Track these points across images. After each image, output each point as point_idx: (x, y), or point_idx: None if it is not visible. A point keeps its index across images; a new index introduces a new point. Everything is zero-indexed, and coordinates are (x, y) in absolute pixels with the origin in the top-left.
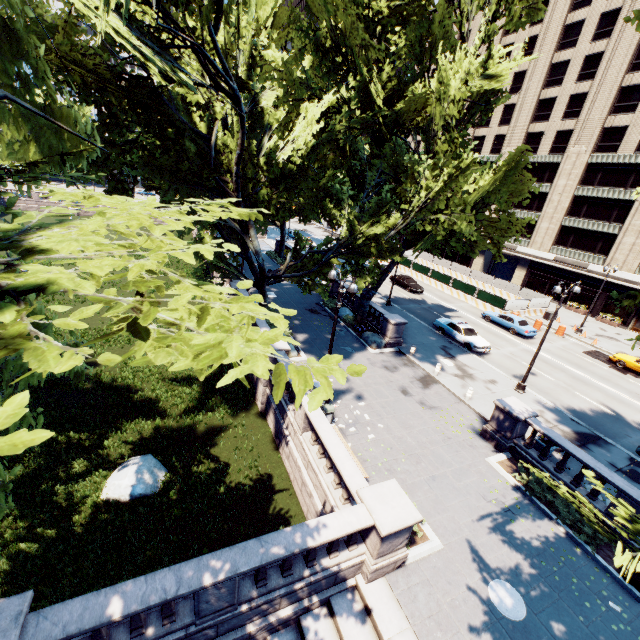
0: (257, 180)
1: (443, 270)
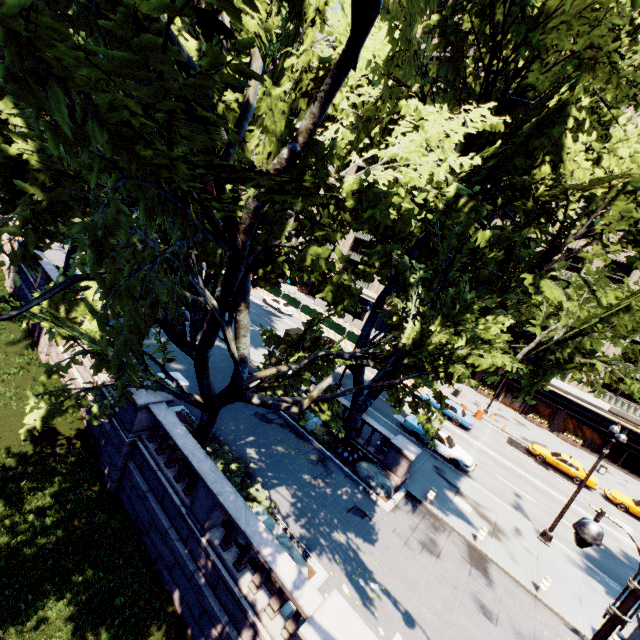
0: (312, 223)
1: (343, 324)
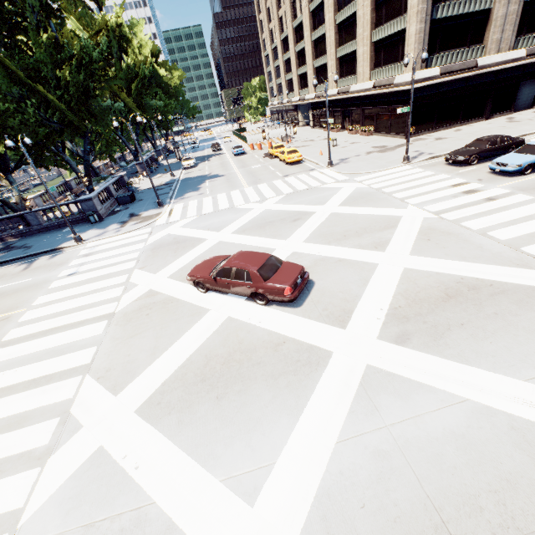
0: None
1: None
